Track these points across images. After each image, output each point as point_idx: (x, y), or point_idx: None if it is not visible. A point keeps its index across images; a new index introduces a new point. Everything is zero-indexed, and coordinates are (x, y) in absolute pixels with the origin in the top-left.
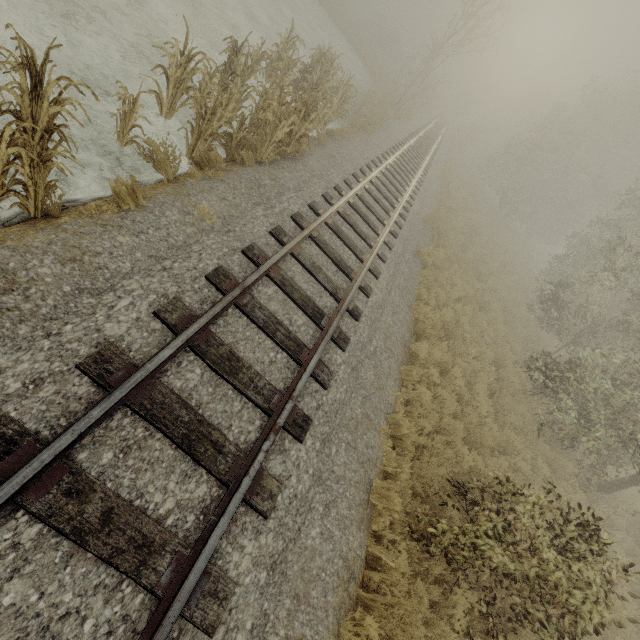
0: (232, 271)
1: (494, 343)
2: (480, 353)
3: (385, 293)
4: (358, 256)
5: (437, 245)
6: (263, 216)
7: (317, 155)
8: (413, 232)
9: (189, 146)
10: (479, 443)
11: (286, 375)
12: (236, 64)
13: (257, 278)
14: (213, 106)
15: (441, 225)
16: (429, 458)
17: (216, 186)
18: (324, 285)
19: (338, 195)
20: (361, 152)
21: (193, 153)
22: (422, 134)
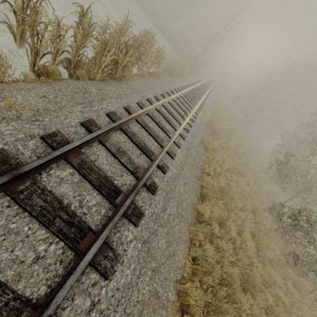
0: (20, 156)
1: (250, 197)
2: (243, 205)
3: (179, 169)
4: (159, 143)
5: (213, 137)
6: (79, 111)
7: (138, 81)
8: (199, 129)
9: (30, 62)
10: (251, 284)
11: (54, 273)
12: (84, 22)
13: (43, 163)
14: (43, 30)
15: (215, 126)
16: (214, 312)
17: (40, 87)
18: (126, 166)
19: (149, 104)
20: (168, 85)
21: (35, 67)
22: (203, 82)
